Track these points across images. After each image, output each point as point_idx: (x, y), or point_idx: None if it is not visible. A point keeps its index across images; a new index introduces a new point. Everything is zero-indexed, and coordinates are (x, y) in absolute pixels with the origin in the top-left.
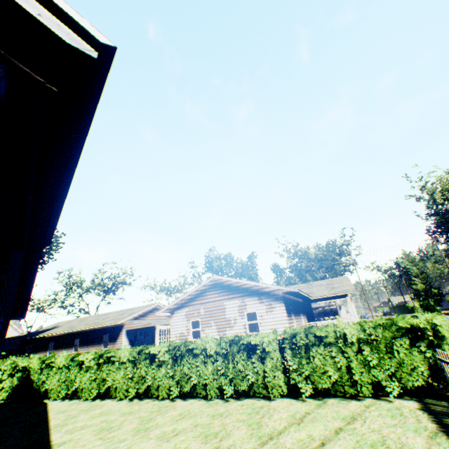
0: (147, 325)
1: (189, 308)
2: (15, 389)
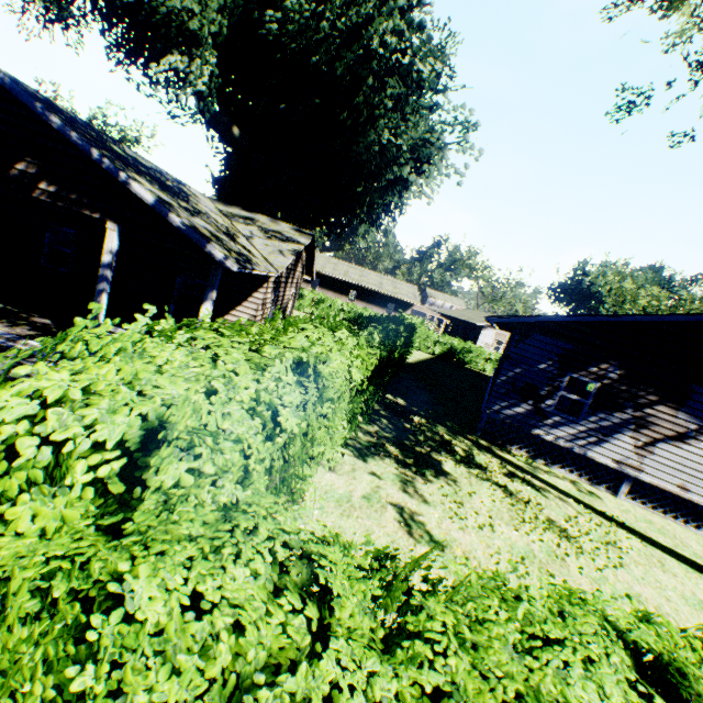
0: (437, 316)
1: (499, 331)
2: (447, 354)
